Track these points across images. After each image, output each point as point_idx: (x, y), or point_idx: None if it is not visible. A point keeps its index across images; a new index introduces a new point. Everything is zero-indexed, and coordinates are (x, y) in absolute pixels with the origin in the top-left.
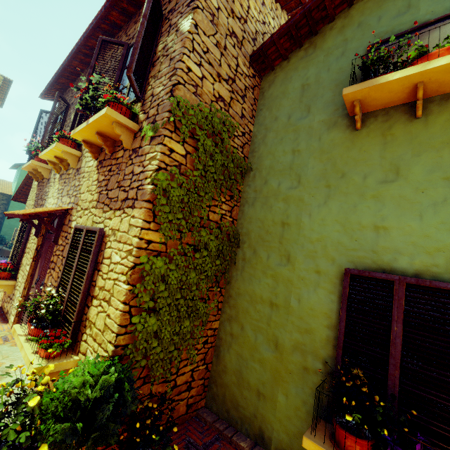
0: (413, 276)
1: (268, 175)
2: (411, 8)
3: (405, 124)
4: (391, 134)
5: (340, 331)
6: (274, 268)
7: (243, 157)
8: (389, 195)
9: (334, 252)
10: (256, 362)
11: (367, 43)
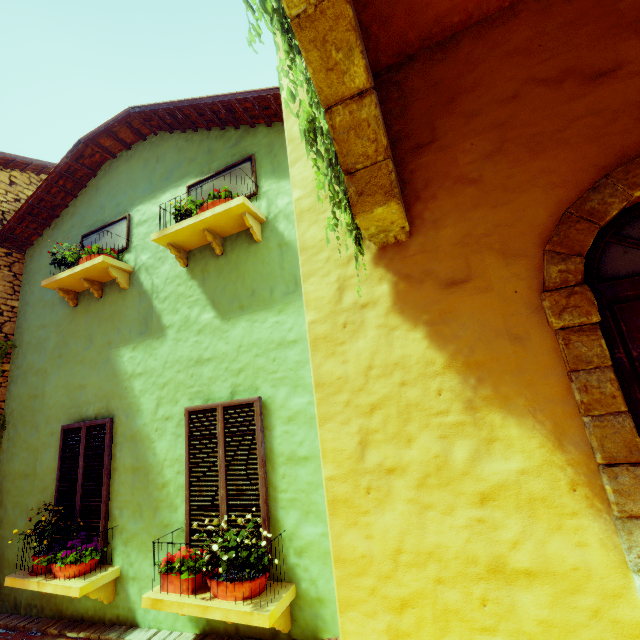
0: (94, 419)
1: (27, 351)
2: (102, 209)
3: (96, 302)
4: (90, 310)
5: (57, 479)
6: (28, 440)
7: (5, 336)
8: (88, 359)
9: (61, 413)
10: (14, 537)
11: (83, 232)
